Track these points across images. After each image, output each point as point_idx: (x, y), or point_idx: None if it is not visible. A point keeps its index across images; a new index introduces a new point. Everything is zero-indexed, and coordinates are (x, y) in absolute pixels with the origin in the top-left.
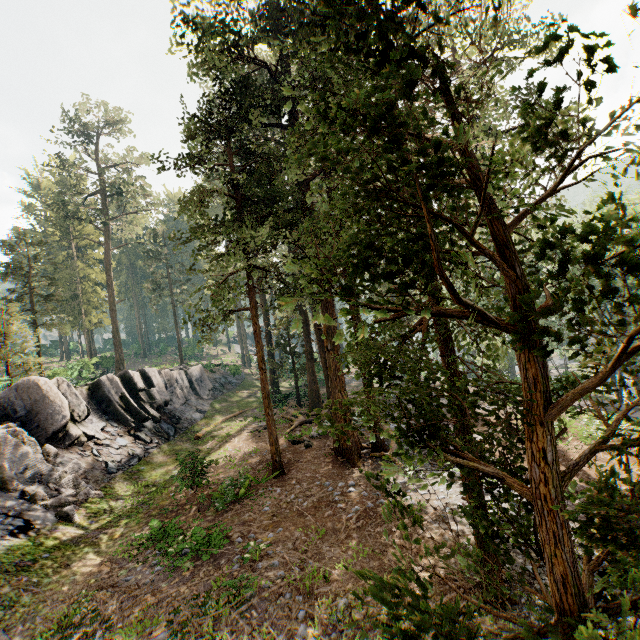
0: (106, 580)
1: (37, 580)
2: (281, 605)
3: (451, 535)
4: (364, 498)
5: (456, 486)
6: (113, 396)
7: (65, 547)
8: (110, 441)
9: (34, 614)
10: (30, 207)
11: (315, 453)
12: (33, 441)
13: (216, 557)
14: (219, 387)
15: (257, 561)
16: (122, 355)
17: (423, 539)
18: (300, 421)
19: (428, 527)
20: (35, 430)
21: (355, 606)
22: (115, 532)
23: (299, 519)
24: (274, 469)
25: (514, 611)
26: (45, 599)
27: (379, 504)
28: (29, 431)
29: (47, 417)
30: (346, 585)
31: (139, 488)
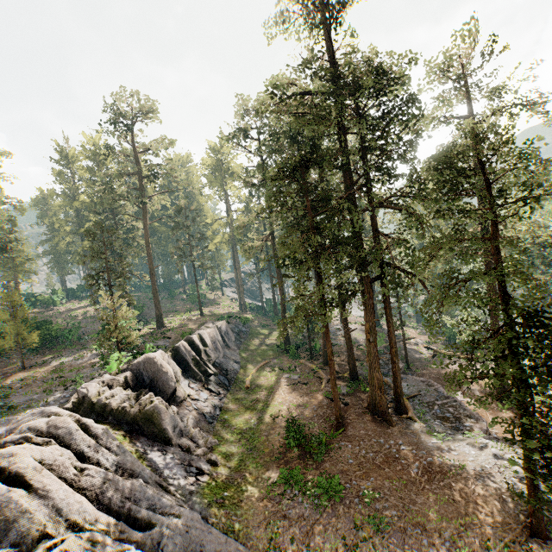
0: (275, 512)
1: (233, 512)
2: (408, 535)
3: (494, 491)
4: (416, 456)
5: (476, 449)
6: (188, 359)
7: (230, 487)
8: (198, 396)
9: (249, 535)
10: (61, 174)
11: (355, 411)
12: (167, 405)
13: (340, 498)
14: (237, 336)
15: (372, 503)
16: (161, 311)
17: (475, 492)
18: (326, 379)
19: (474, 483)
20: (158, 393)
21: (456, 537)
22: (250, 474)
23: (380, 471)
24: (338, 427)
25: (551, 543)
26: (248, 525)
27: (430, 462)
28: (154, 394)
29: (164, 384)
30: (442, 523)
31: (238, 436)
